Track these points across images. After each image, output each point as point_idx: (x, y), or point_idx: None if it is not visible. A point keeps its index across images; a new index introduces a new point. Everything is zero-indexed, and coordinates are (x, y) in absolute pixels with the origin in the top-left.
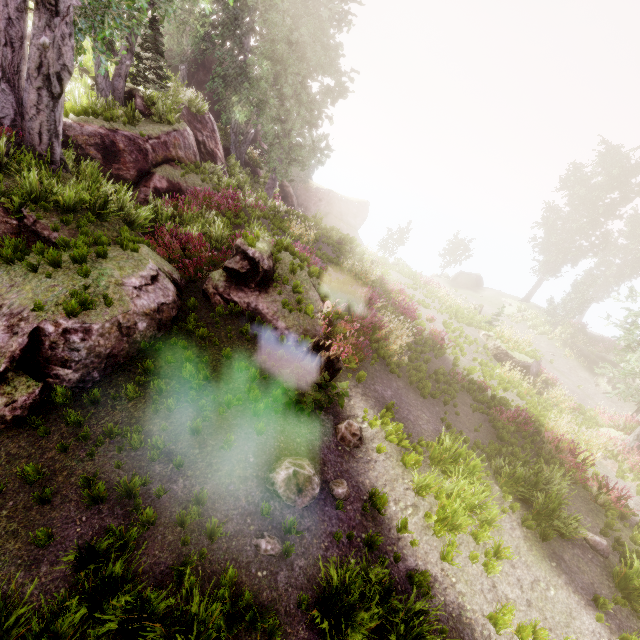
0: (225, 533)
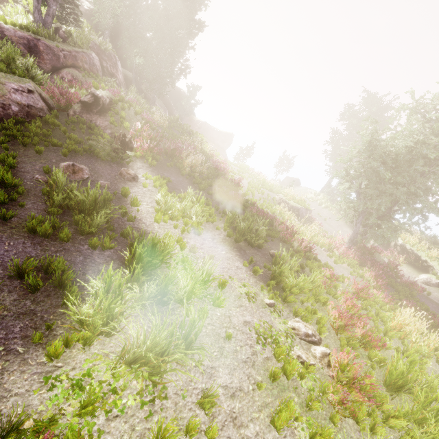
0: (18, 170)
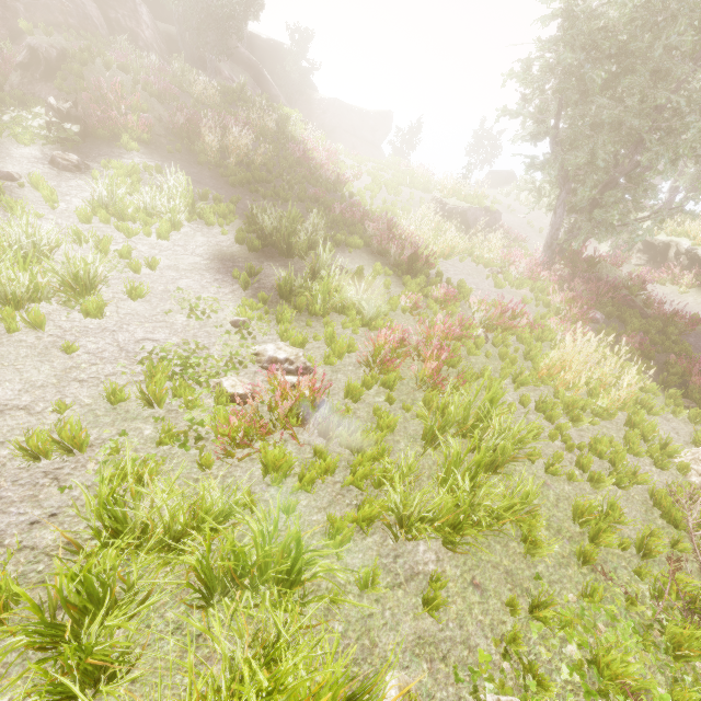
0: None
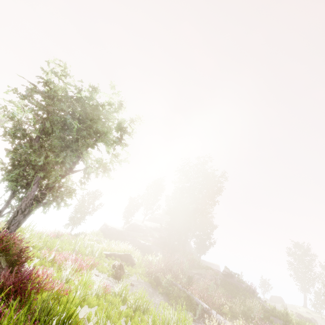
0: None
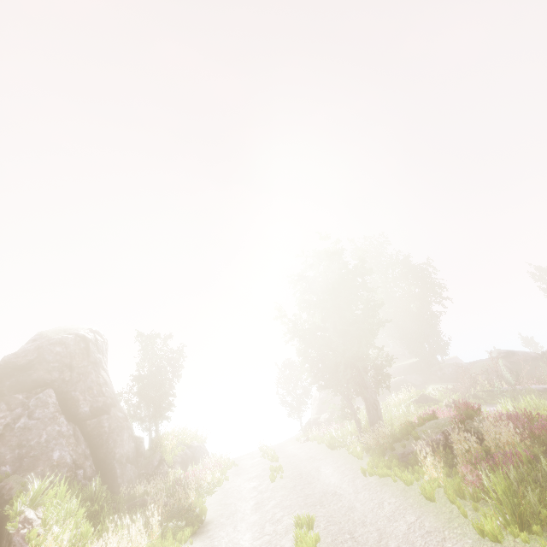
0: None
